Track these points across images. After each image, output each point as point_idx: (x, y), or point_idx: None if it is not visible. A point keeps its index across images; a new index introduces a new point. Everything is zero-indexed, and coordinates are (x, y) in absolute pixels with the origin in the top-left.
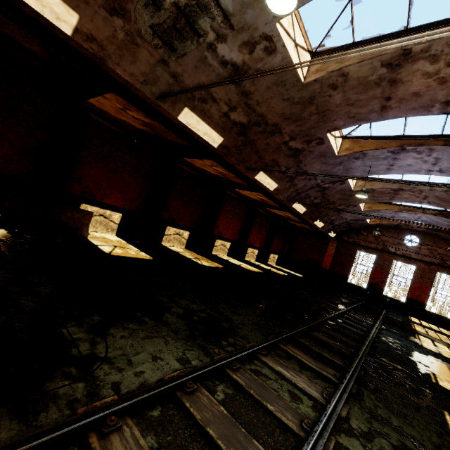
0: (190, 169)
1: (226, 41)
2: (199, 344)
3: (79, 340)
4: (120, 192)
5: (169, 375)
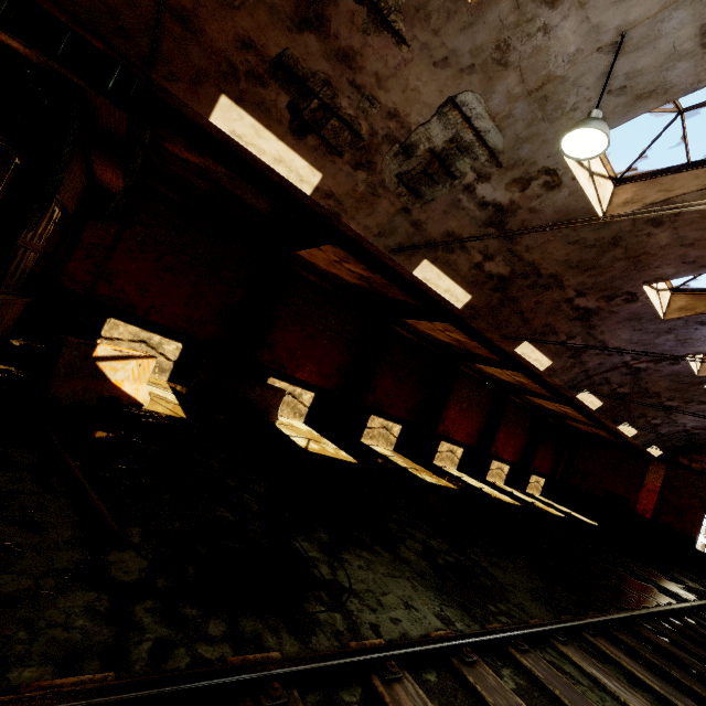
0: (409, 333)
1: (489, 181)
2: (458, 601)
3: (316, 560)
4: (316, 363)
5: (434, 633)
